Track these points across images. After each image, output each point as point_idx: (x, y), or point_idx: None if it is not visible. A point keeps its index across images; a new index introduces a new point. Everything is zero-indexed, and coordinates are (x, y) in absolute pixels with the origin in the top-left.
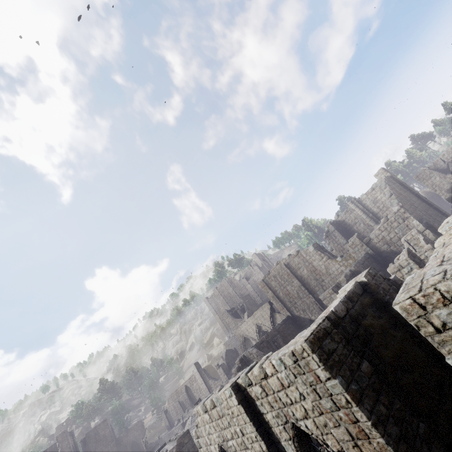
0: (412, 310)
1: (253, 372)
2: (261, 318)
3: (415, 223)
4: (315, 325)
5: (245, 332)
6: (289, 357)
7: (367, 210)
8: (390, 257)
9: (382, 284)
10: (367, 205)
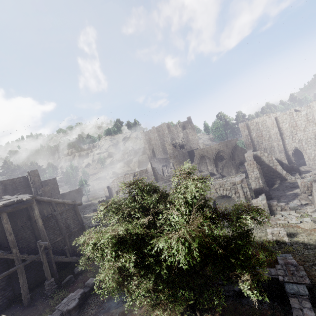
0: None
1: None
2: (224, 147)
3: None
4: None
5: (204, 152)
6: None
7: None
8: None
9: None
10: None
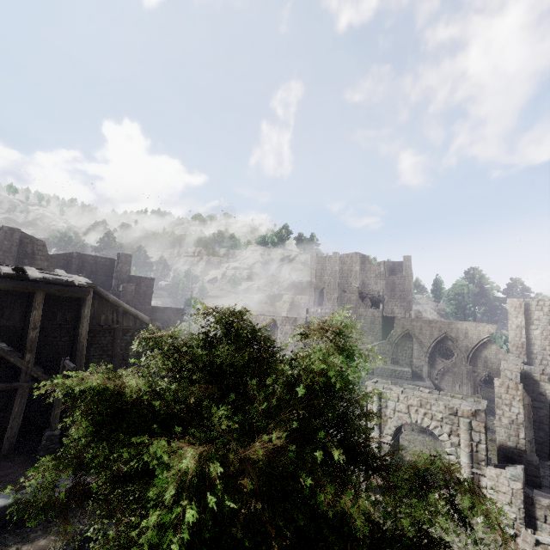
0: None
1: None
2: (461, 333)
3: None
4: None
5: (415, 329)
6: None
7: None
8: None
9: None
10: None
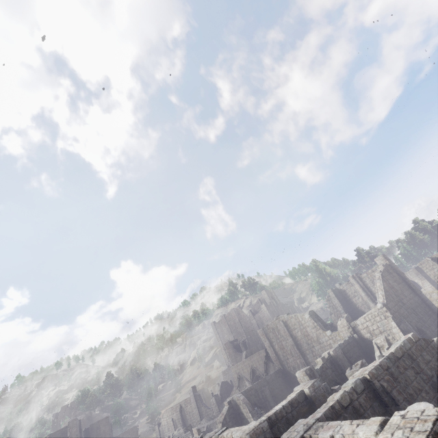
0: None
1: (222, 436)
2: (256, 363)
3: (393, 324)
4: (258, 423)
5: (241, 370)
6: None
7: (366, 288)
8: (371, 345)
9: (320, 396)
10: (367, 283)
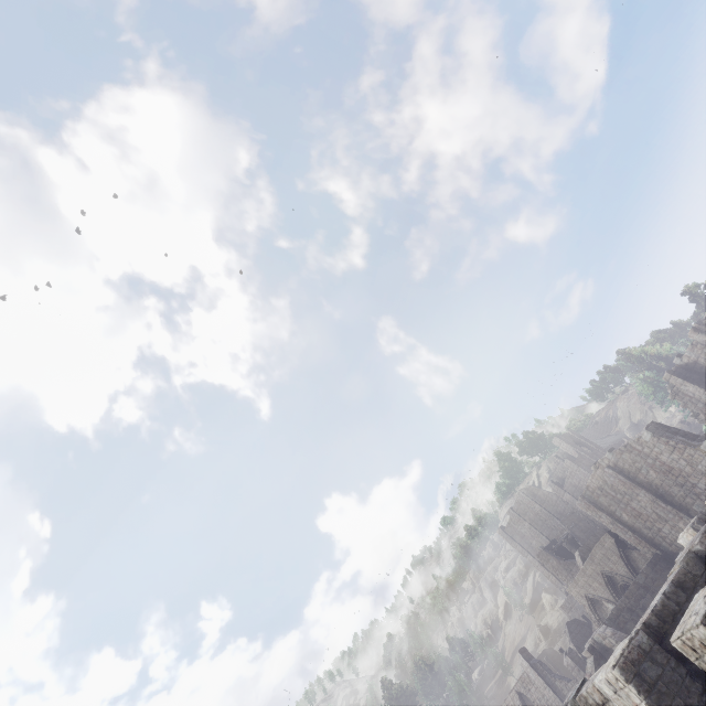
0: (687, 651)
1: (581, 697)
2: (607, 562)
3: None
4: (627, 641)
5: (587, 589)
6: (606, 684)
7: None
8: None
9: None
10: None
